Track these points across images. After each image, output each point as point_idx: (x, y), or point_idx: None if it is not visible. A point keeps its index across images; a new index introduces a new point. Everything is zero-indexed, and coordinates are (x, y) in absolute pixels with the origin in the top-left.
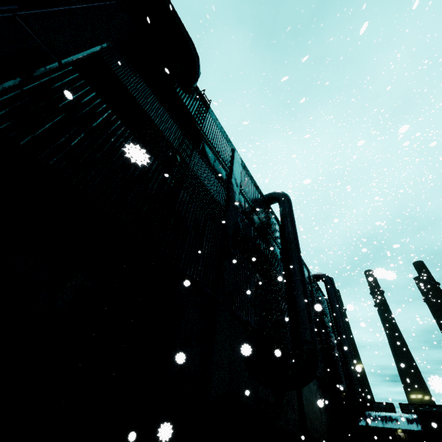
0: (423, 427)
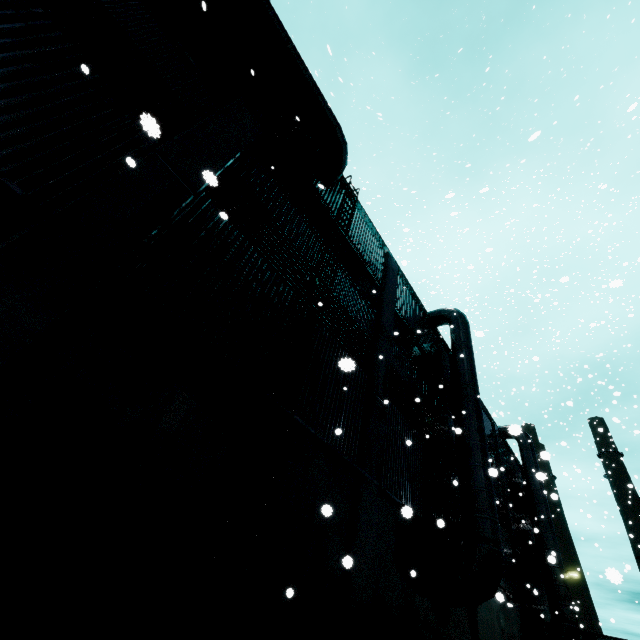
0: None
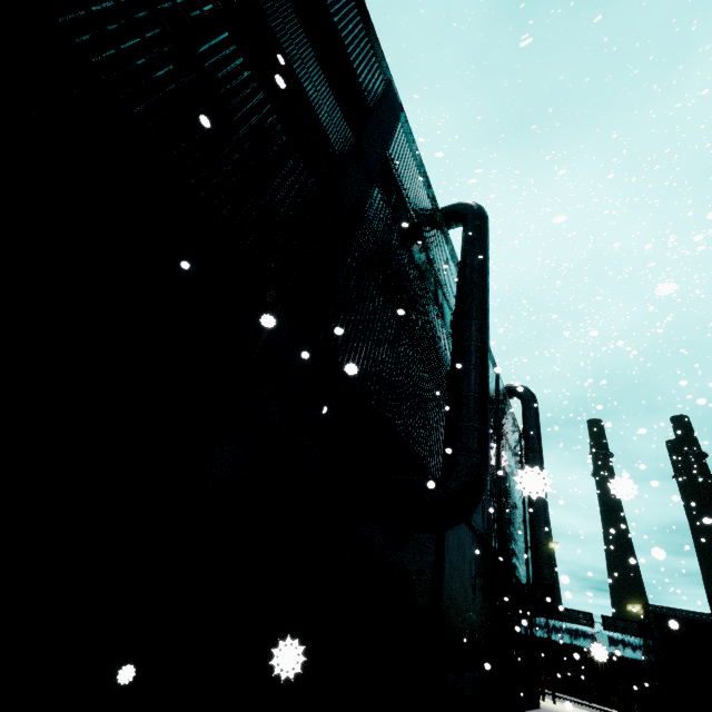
0: (655, 639)
